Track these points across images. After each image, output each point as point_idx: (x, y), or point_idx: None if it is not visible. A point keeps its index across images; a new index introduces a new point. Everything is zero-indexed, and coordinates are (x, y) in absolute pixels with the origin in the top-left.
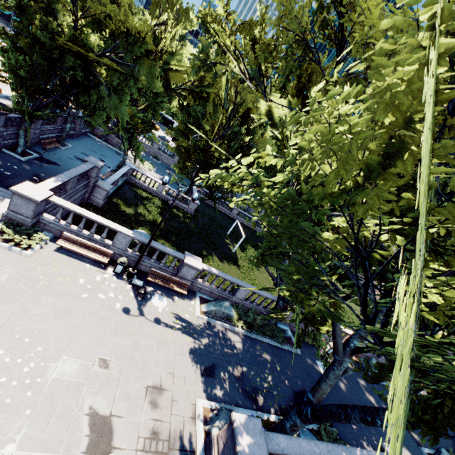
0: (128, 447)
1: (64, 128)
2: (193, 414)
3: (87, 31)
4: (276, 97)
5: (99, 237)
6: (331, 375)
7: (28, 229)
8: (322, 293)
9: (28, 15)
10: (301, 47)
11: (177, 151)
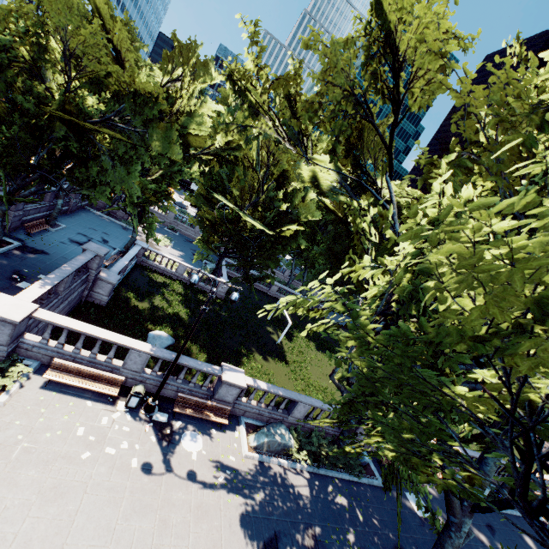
0: None
1: (54, 204)
2: None
3: (82, 93)
4: (320, 158)
5: (104, 358)
6: (449, 547)
7: (2, 361)
8: (448, 463)
9: (6, 77)
10: (350, 104)
11: (200, 223)
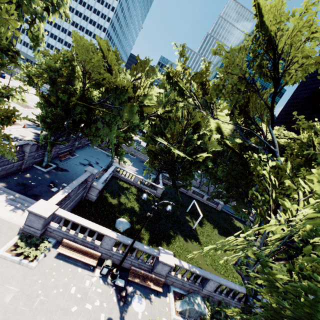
0: None
1: (74, 144)
2: None
3: (91, 89)
4: (221, 115)
5: (90, 239)
6: None
7: (37, 239)
8: None
9: (56, 85)
10: (242, 84)
11: (148, 153)
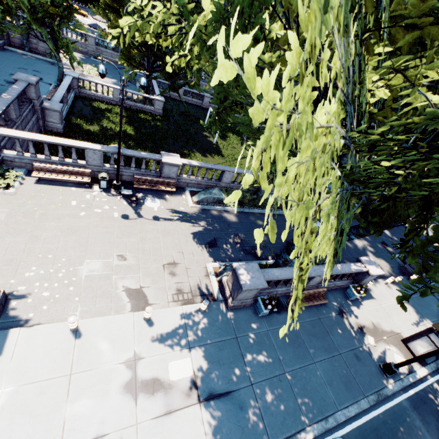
0: (161, 302)
1: None
2: (205, 274)
3: None
4: None
5: (71, 160)
6: None
7: None
8: None
9: None
10: None
11: (114, 37)
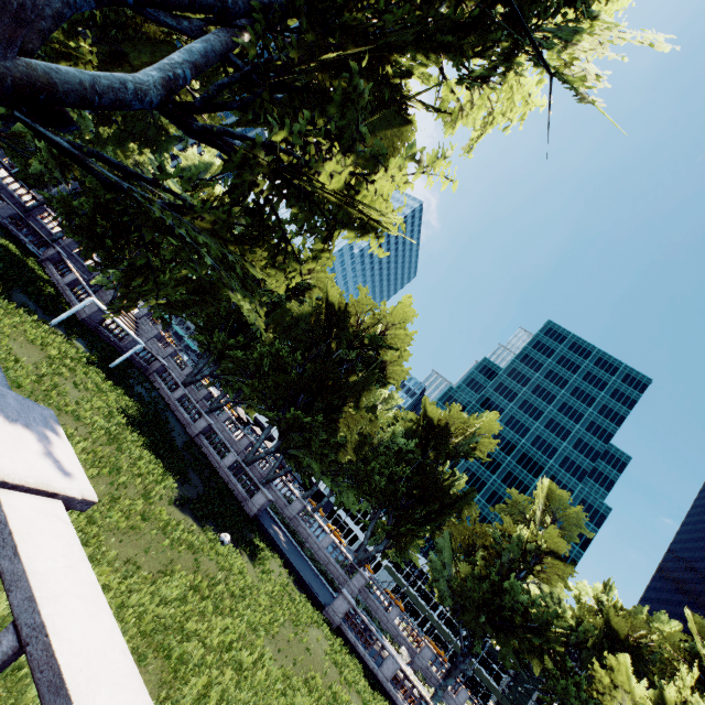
0: None
1: (38, 222)
2: None
3: None
4: None
5: None
6: None
7: None
8: None
9: None
10: None
11: None
